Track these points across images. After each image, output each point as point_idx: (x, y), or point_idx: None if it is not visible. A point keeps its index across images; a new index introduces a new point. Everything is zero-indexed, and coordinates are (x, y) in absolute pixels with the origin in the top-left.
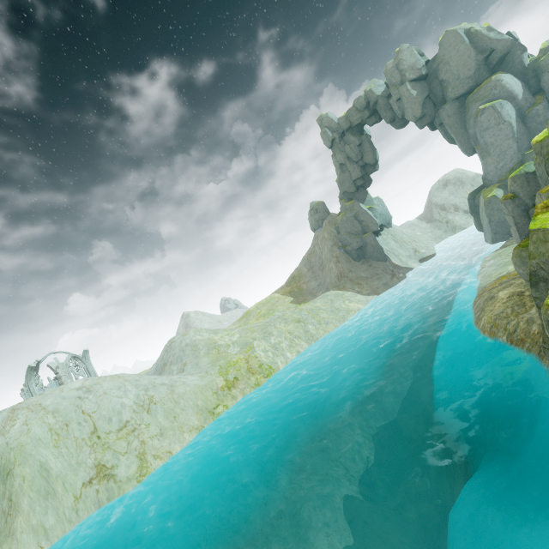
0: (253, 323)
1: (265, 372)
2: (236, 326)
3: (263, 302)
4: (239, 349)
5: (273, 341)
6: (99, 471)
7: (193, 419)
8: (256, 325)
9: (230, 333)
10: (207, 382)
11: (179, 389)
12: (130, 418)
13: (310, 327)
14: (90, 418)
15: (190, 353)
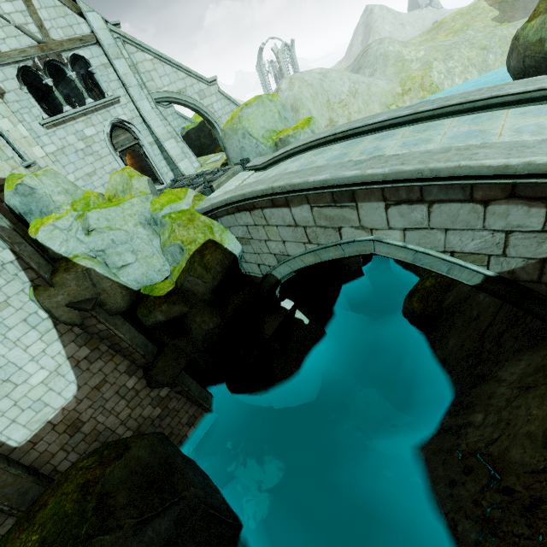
0: (440, 41)
1: (432, 90)
2: (422, 39)
3: (463, 12)
4: (420, 67)
5: (450, 65)
6: (330, 121)
7: (377, 109)
8: (442, 44)
9: (417, 49)
10: (390, 88)
11: (373, 88)
12: (345, 99)
13: (490, 57)
14: (326, 93)
15: (380, 62)
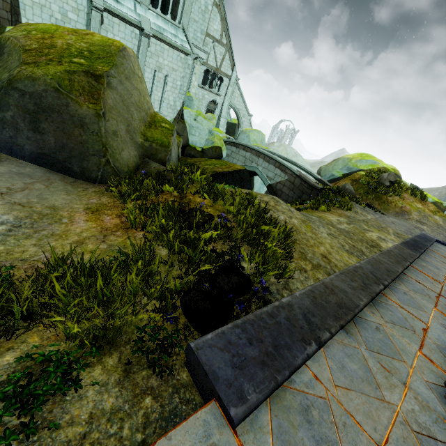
0: None
1: None
2: None
3: None
4: None
5: None
6: None
7: None
8: None
9: None
10: None
11: None
12: None
13: None
14: None
15: None
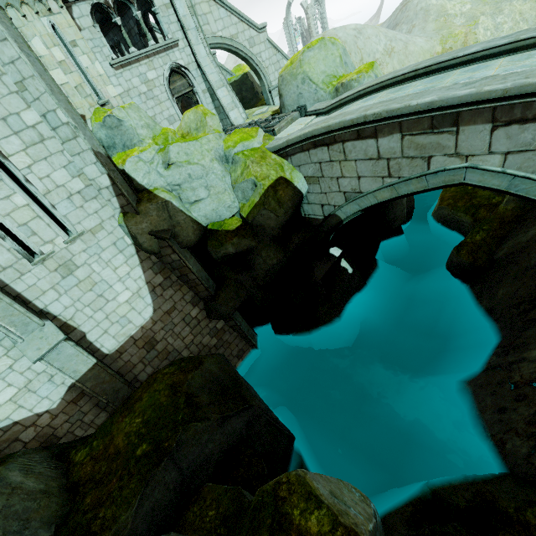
0: None
1: None
2: None
3: None
4: (464, 22)
5: (498, 20)
6: None
7: None
8: None
9: (463, 2)
10: (429, 46)
11: (410, 46)
12: (379, 58)
13: None
14: (360, 51)
15: (420, 17)
